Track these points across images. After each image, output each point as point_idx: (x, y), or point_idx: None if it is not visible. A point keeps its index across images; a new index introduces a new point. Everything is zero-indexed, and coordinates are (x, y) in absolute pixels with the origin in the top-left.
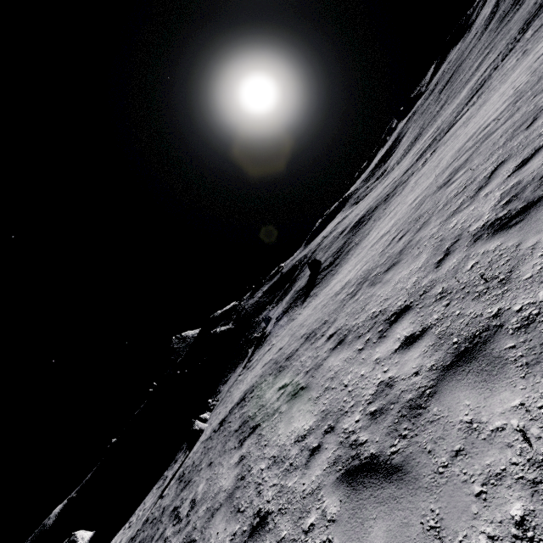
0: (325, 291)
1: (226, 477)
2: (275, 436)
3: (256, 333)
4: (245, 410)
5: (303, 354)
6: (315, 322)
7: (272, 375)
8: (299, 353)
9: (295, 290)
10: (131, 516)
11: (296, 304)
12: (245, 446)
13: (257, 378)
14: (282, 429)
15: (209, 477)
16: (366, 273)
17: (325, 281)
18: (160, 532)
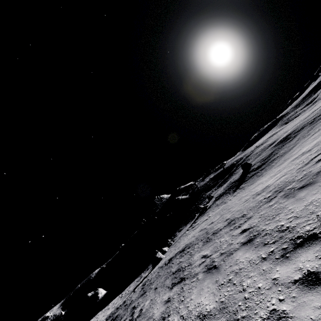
0: (250, 187)
1: (157, 308)
2: (189, 298)
3: (202, 204)
4: (182, 260)
5: (223, 235)
6: (237, 212)
7: (202, 242)
8: (221, 233)
9: (230, 181)
10: (123, 290)
11: (229, 191)
12: (173, 291)
13: (194, 239)
14: (194, 295)
15: (152, 299)
16: (283, 184)
17: (252, 179)
18: (124, 318)
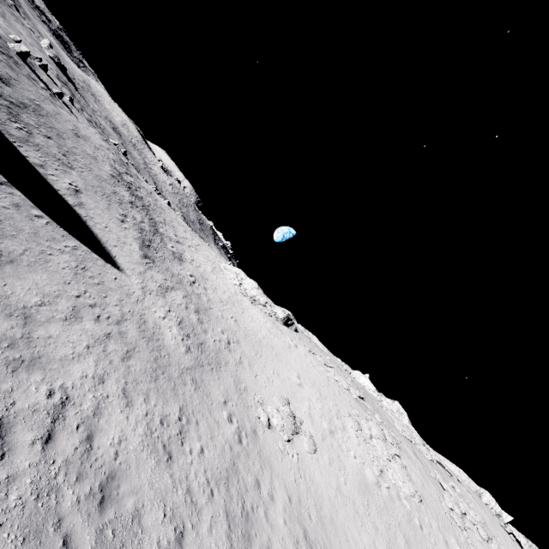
0: None
1: None
2: None
3: None
4: None
5: None
6: None
7: None
8: None
9: None
10: None
11: None
12: None
13: None
14: None
15: None
16: None
17: None
18: None
